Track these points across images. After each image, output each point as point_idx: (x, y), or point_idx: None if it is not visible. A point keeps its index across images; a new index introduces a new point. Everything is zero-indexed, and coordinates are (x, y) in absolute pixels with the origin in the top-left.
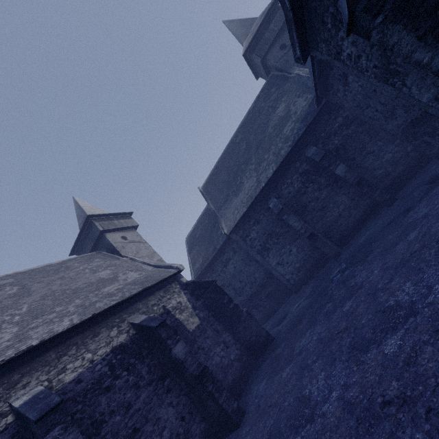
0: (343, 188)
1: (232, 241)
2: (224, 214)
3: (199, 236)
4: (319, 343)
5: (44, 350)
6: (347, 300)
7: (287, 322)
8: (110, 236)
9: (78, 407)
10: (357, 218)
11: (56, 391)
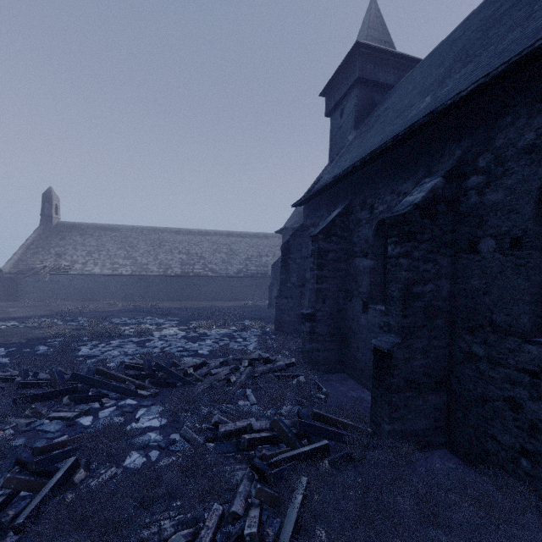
0: None
1: None
2: None
3: None
4: None
5: None
6: None
7: None
8: None
9: None
10: None
11: None
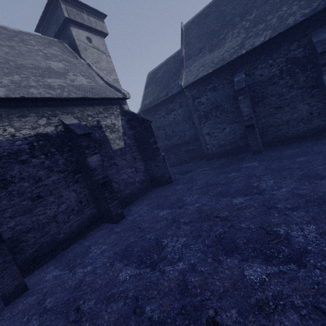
0: (313, 99)
1: (184, 96)
2: (190, 66)
3: (159, 77)
4: (197, 213)
5: None
6: (241, 195)
7: (188, 176)
8: (74, 30)
9: None
10: (298, 132)
11: None
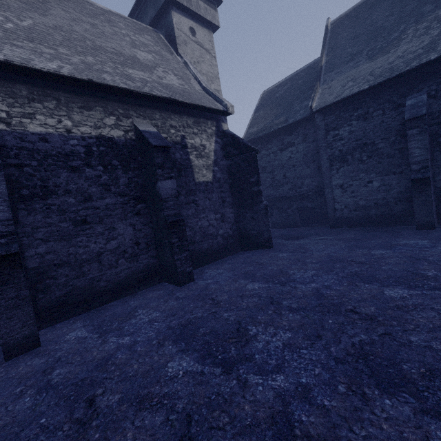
0: None
1: (312, 125)
2: (331, 80)
3: (279, 97)
4: (314, 297)
5: (15, 78)
6: (402, 285)
7: (297, 243)
8: (176, 16)
9: (33, 162)
10: None
11: (13, 131)
